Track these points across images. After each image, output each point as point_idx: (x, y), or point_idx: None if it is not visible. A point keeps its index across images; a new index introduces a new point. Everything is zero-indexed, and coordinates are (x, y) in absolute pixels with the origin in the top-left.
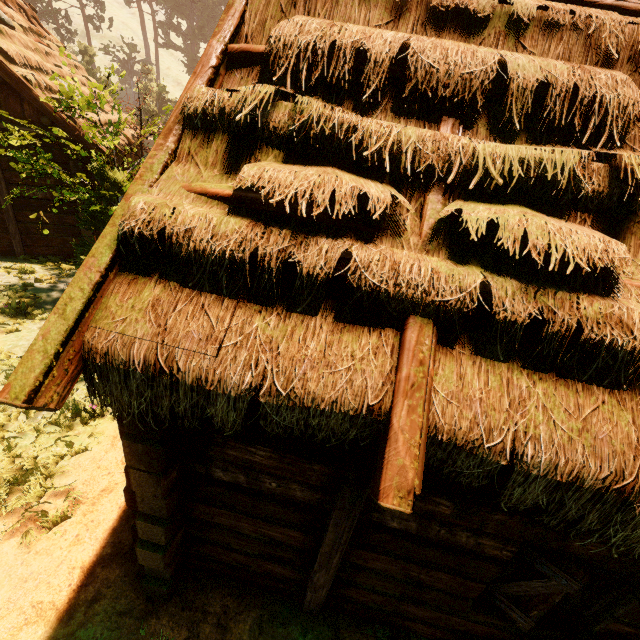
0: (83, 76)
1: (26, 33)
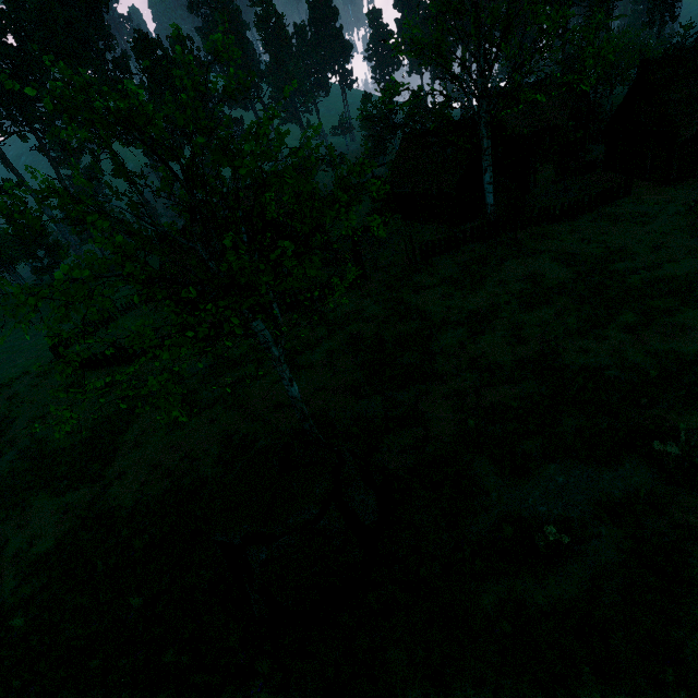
0: None
1: None
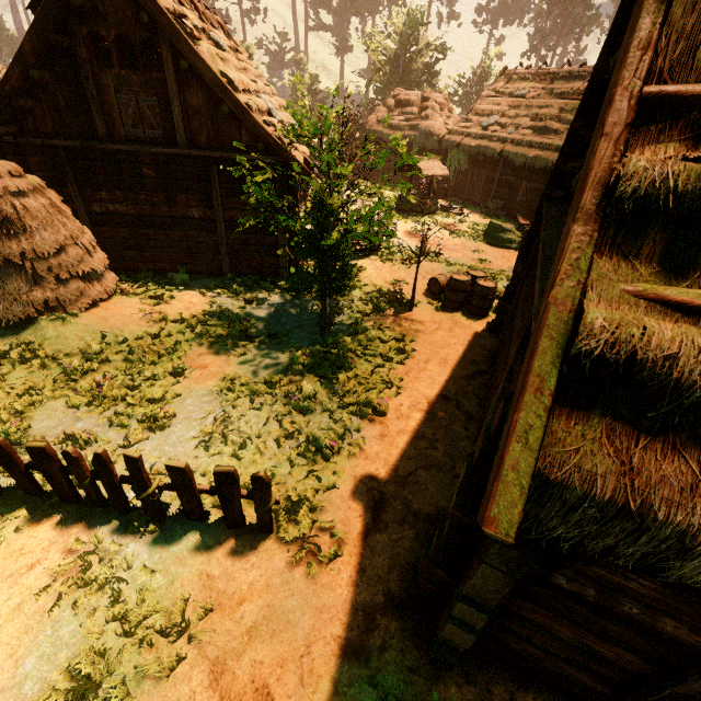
0: (265, 85)
1: (228, 52)
